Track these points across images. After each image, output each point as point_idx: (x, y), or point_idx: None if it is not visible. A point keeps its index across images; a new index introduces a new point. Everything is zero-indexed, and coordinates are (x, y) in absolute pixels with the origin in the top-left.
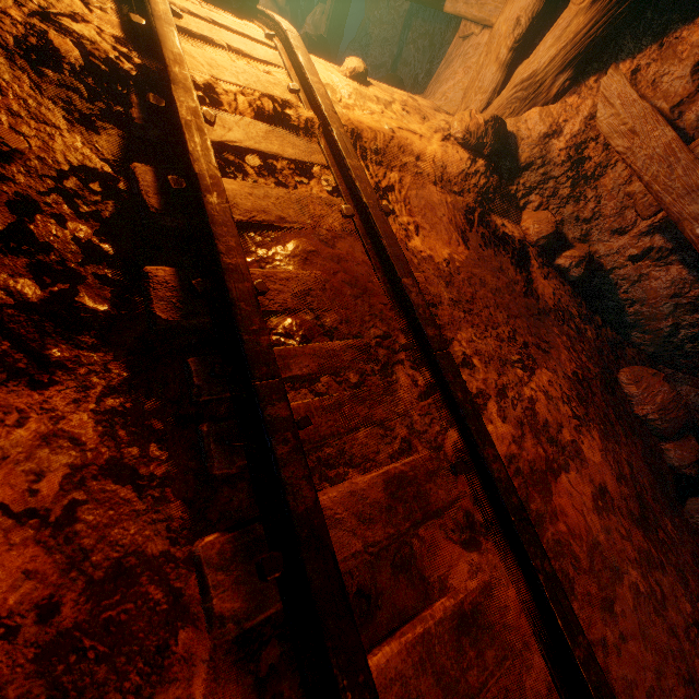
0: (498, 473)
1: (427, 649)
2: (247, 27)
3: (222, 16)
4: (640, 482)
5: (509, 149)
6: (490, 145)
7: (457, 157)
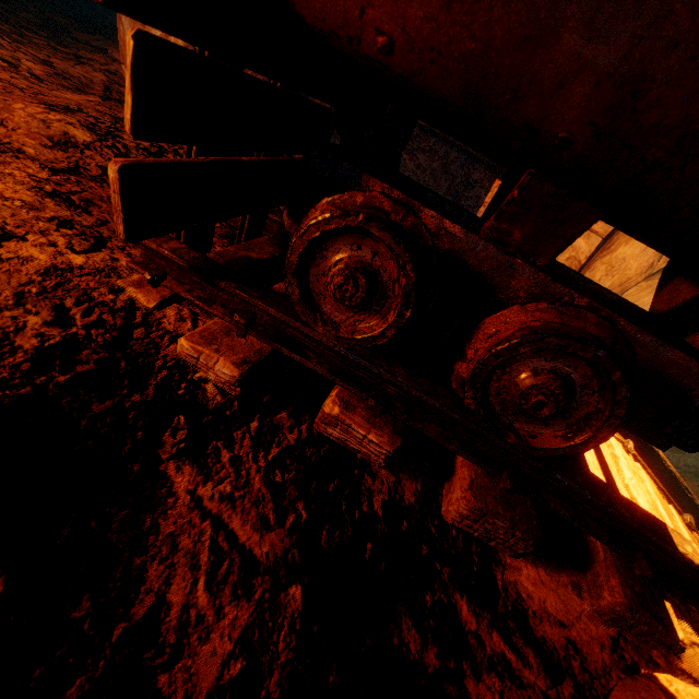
0: None
1: None
2: (624, 458)
3: (637, 484)
4: None
5: None
6: None
7: None
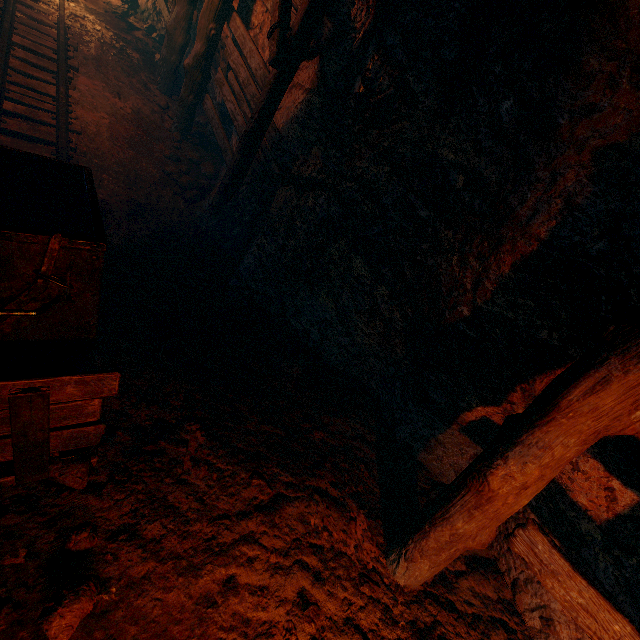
0: (62, 5)
1: (32, 3)
2: None
3: None
4: (130, 53)
5: (140, 7)
6: (131, 3)
7: (117, 2)
